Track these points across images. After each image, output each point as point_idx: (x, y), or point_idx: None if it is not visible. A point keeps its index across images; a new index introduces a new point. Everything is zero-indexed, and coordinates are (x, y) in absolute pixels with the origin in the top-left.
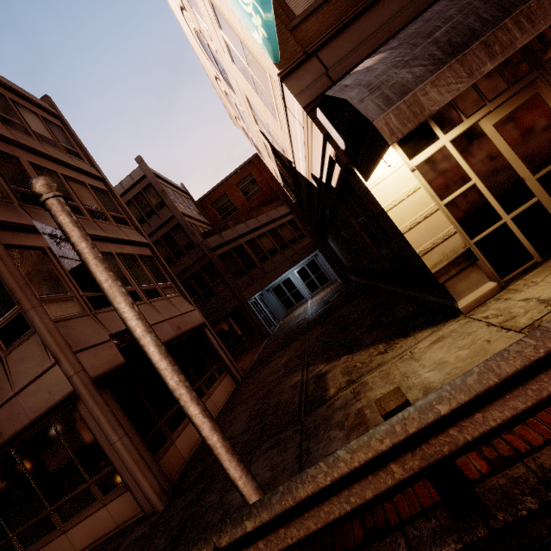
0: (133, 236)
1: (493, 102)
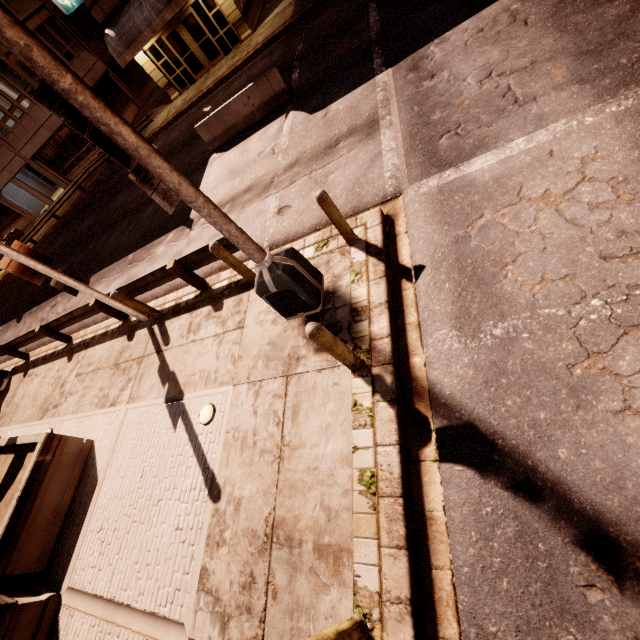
0: (31, 4)
1: (163, 29)
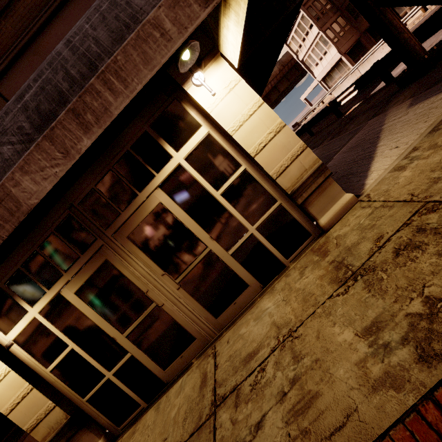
0: None
1: (69, 271)
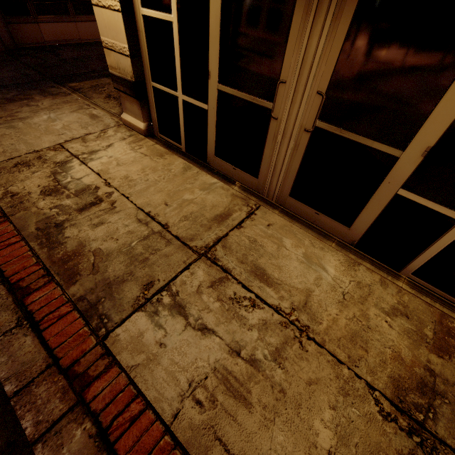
0: None
1: None
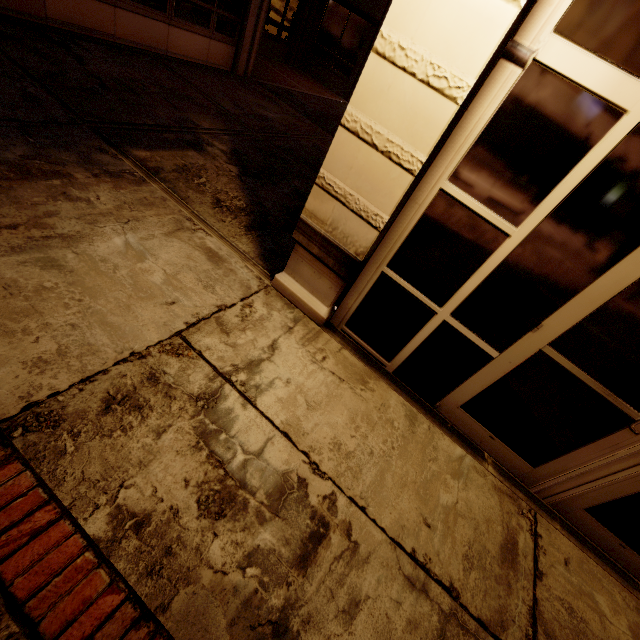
0: None
1: None
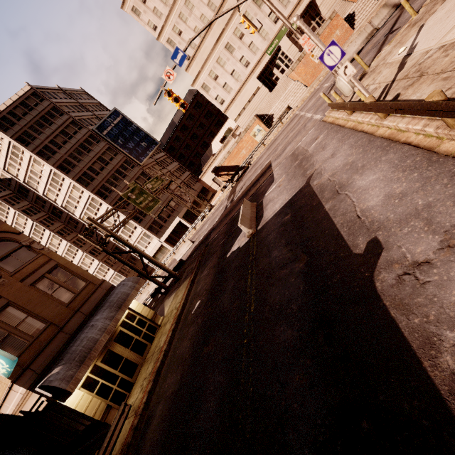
0: None
1: (98, 355)
